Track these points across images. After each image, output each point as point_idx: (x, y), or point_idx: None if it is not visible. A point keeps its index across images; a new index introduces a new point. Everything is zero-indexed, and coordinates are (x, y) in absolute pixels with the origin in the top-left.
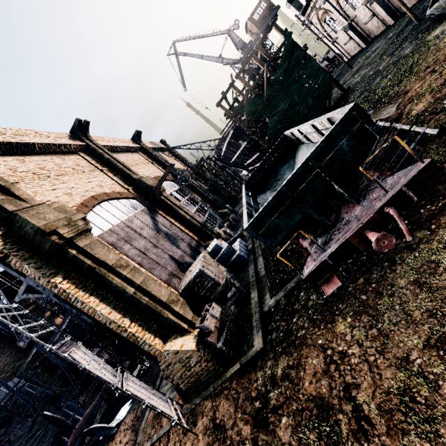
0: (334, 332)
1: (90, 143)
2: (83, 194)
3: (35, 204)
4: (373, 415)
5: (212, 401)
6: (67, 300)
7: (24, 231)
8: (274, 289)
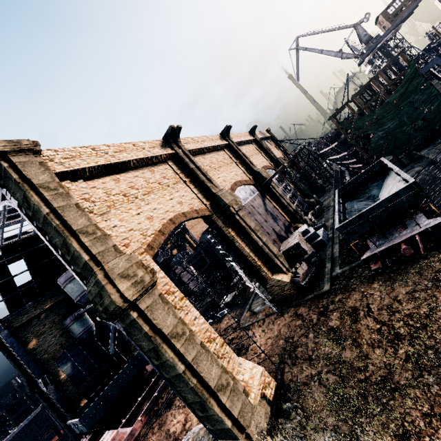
0: (371, 286)
1: (230, 142)
2: (230, 181)
3: (220, 189)
4: (375, 311)
5: (294, 308)
6: (233, 240)
7: (219, 204)
8: (342, 265)
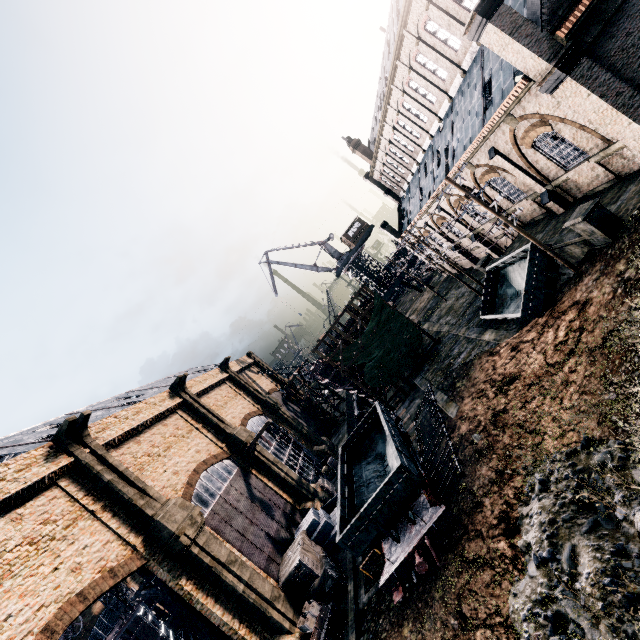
0: (402, 635)
1: (187, 397)
2: (187, 468)
3: (164, 503)
4: None
5: None
6: (190, 601)
7: (161, 535)
8: (368, 583)
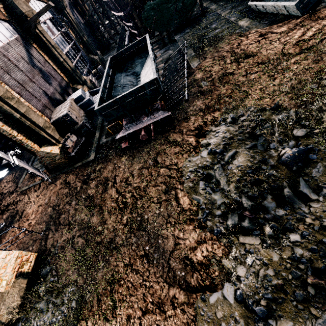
0: (121, 160)
1: None
2: None
3: None
4: (118, 182)
5: (66, 174)
6: None
7: None
8: (108, 135)
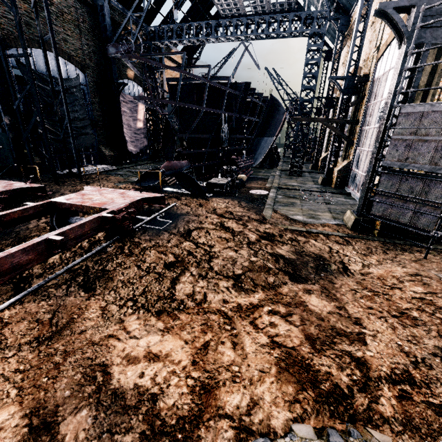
0: None
1: None
2: None
3: None
4: None
5: (436, 252)
6: None
7: None
8: None
